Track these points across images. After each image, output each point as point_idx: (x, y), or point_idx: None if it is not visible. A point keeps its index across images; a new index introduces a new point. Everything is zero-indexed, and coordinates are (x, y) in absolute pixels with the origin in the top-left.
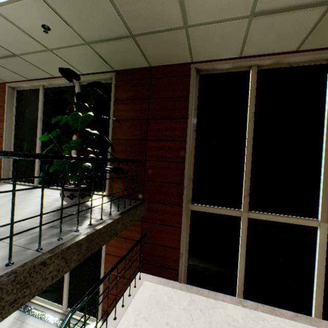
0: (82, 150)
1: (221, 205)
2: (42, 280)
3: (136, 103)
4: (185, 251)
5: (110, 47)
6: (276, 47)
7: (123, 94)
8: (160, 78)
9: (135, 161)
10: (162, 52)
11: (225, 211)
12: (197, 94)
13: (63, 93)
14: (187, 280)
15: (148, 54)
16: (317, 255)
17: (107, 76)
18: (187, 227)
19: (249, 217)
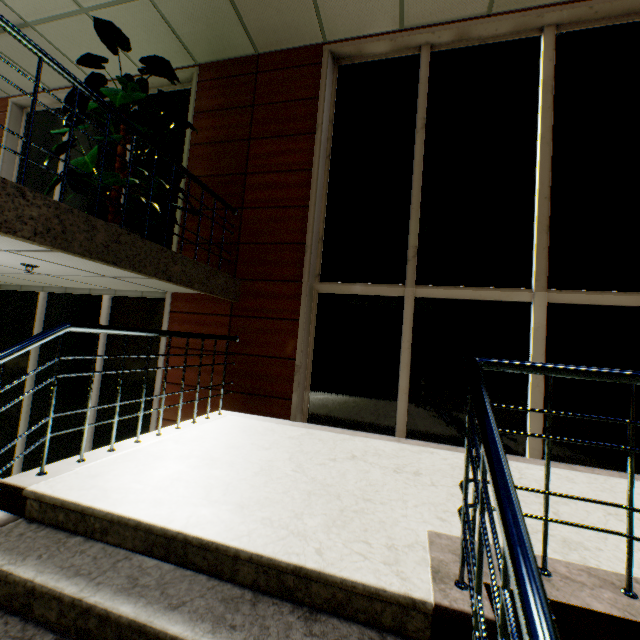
0: (131, 187)
1: (370, 280)
2: (17, 218)
3: (230, 115)
4: (307, 368)
5: (186, 6)
6: (455, 7)
7: (209, 102)
8: (272, 72)
9: (219, 197)
10: (273, 18)
11: (377, 290)
12: (333, 97)
13: (100, 63)
14: (308, 422)
15: (250, 21)
16: (531, 350)
17: (185, 74)
18: (311, 325)
19: (418, 296)
